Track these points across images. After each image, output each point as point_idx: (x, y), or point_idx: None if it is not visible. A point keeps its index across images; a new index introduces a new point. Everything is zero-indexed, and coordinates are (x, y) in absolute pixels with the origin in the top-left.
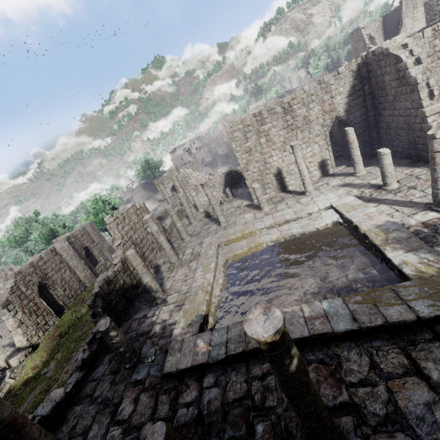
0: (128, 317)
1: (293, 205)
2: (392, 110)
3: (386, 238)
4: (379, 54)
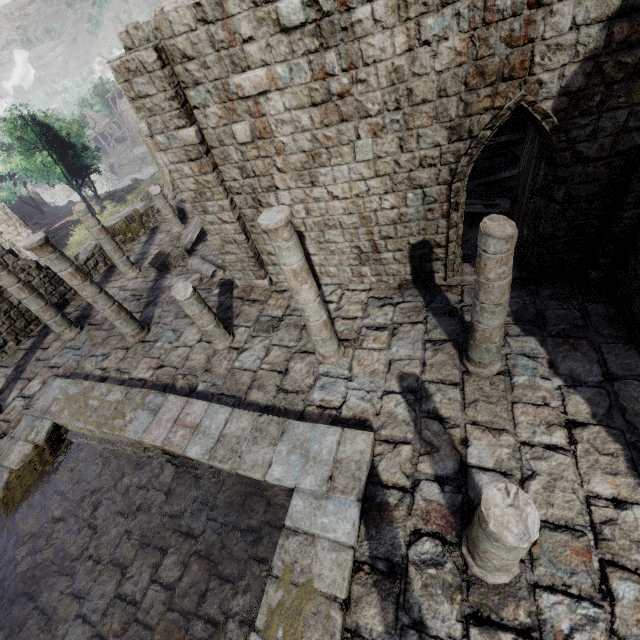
0: None
1: (267, 375)
2: None
3: None
4: None
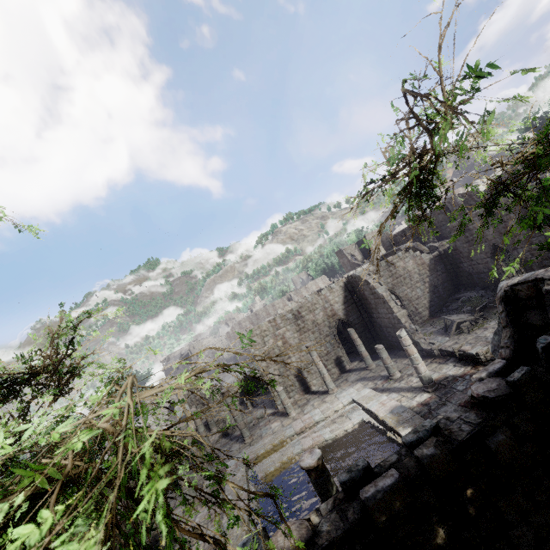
0: None
1: (319, 405)
2: (378, 314)
3: (397, 420)
4: (355, 278)
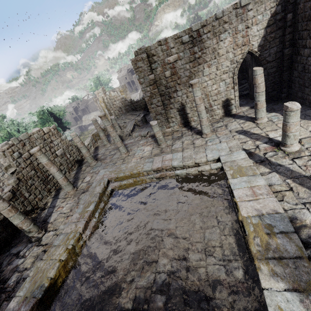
0: (8, 249)
1: (187, 146)
2: None
3: (266, 244)
4: None
